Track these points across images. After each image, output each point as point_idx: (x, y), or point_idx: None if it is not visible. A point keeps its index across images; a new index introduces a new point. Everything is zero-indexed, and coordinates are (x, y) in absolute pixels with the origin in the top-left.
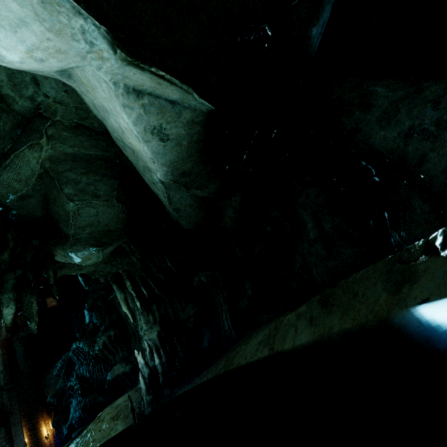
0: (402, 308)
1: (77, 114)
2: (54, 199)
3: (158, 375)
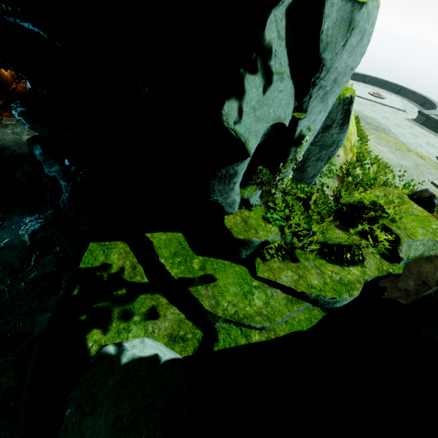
0: None
1: None
2: None
3: None
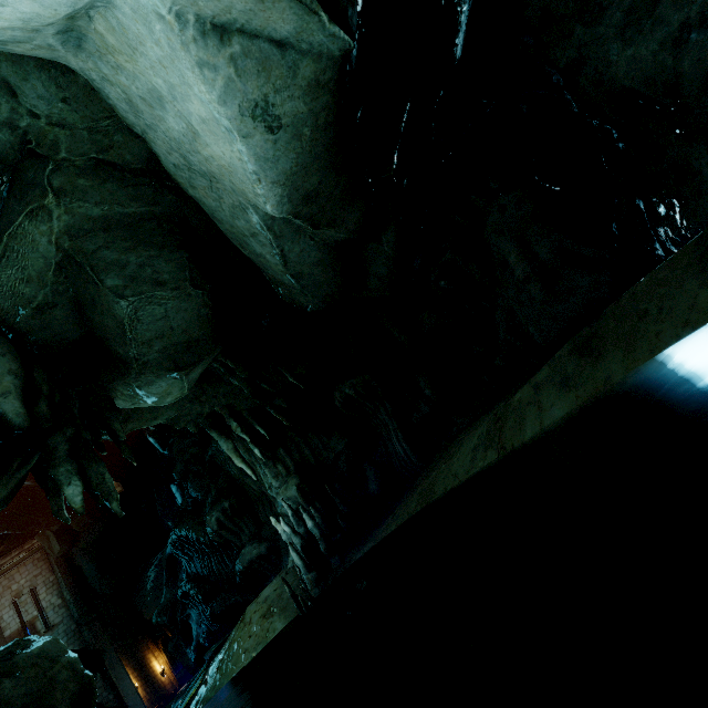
0: None
1: (93, 141)
2: (93, 302)
3: (314, 544)
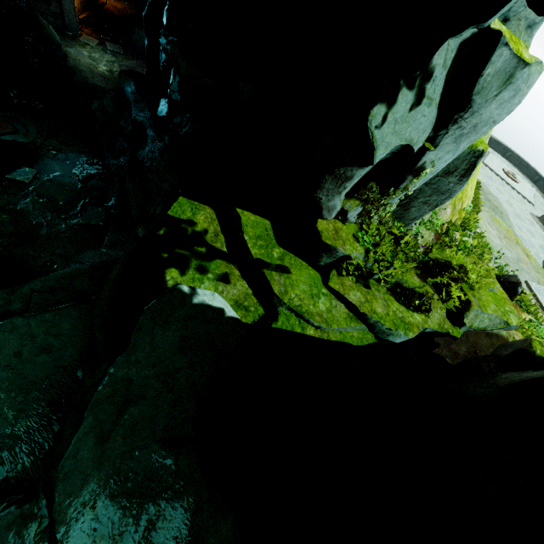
0: None
1: None
2: None
3: None
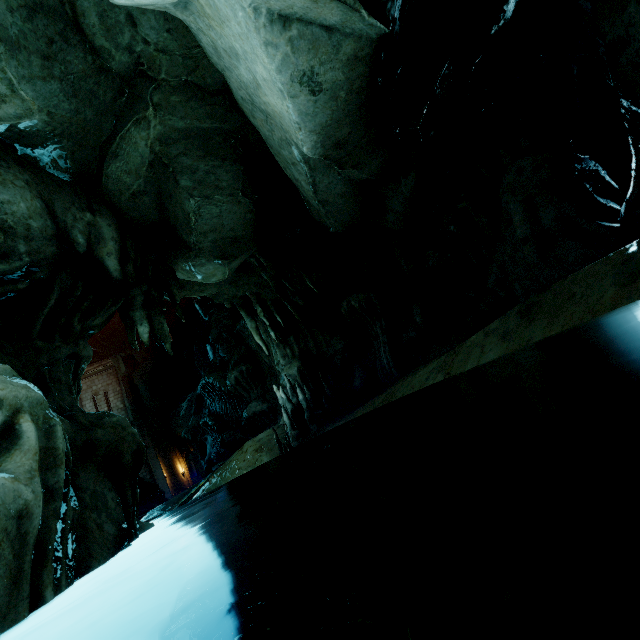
0: (633, 301)
1: (185, 66)
2: (170, 196)
3: (302, 412)
